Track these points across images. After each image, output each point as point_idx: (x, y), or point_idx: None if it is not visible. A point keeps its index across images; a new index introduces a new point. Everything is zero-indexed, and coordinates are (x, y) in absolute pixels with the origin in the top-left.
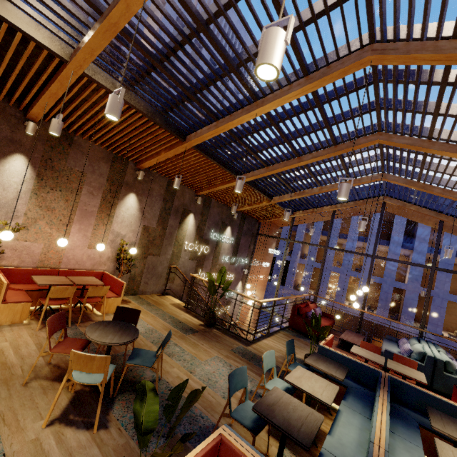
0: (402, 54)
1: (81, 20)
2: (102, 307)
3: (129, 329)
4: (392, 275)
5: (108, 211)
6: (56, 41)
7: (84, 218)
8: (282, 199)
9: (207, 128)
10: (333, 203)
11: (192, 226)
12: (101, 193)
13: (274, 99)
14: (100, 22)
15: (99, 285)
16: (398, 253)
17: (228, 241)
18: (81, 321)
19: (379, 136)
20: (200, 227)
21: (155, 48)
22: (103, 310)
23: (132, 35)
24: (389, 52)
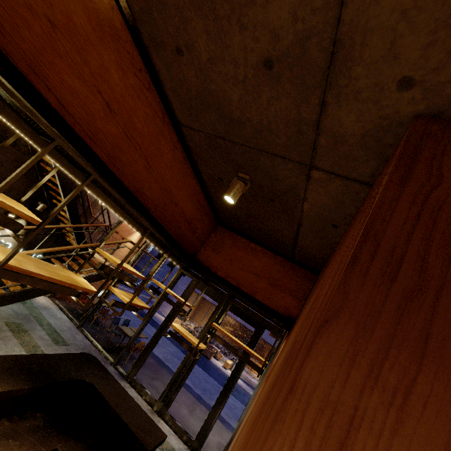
0: None
1: None
2: None
3: None
4: None
5: None
6: None
7: None
8: None
9: None
10: None
11: None
12: None
13: None
14: None
15: None
16: None
17: None
18: None
19: None
20: None
21: None
22: None
23: None
24: None
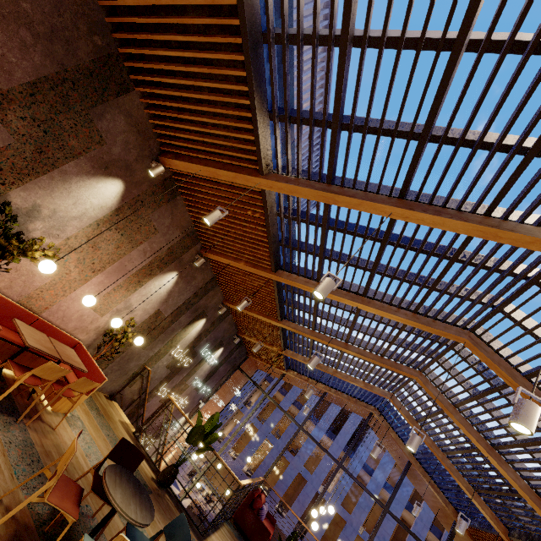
0: (489, 358)
1: (309, 172)
2: (60, 400)
3: (143, 494)
4: (321, 477)
5: (142, 278)
6: (269, 158)
7: (116, 273)
8: (294, 357)
9: (304, 280)
10: (329, 385)
11: (196, 332)
12: (153, 258)
13: (380, 309)
14: (325, 189)
15: (82, 371)
16: (338, 453)
17: (211, 363)
18: (29, 416)
19: (419, 374)
20: (201, 336)
21: (337, 223)
22: (56, 406)
23: (331, 204)
24: (481, 349)
